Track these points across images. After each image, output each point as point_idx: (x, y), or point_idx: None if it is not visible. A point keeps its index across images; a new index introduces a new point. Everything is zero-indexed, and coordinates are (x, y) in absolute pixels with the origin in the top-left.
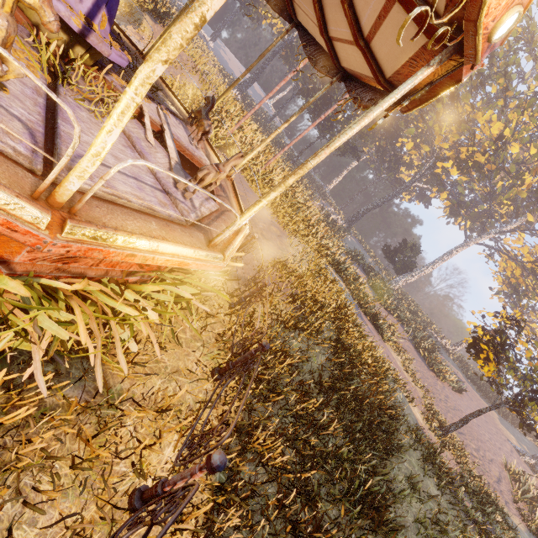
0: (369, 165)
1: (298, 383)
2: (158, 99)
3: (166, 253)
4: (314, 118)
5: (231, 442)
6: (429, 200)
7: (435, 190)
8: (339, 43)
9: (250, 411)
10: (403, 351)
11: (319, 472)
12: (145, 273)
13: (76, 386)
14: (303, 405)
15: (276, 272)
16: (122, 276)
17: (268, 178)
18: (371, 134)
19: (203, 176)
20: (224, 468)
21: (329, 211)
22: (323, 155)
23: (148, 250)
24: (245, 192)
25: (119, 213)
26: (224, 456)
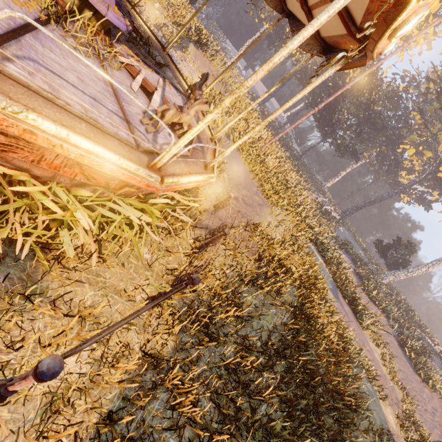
0: (368, 168)
1: (241, 336)
2: (164, 75)
3: (80, 147)
4: (319, 126)
5: (141, 372)
6: (429, 204)
7: (437, 193)
8: (316, 10)
9: (180, 349)
10: (385, 345)
11: (233, 438)
12: (93, 186)
13: (1, 270)
14: (238, 359)
15: (249, 233)
16: (71, 185)
17: (262, 159)
18: (371, 139)
19: (163, 112)
20: (125, 397)
21: (324, 203)
22: (260, 72)
23: (55, 135)
24: (237, 165)
25: (40, 101)
26: (58, 363)
